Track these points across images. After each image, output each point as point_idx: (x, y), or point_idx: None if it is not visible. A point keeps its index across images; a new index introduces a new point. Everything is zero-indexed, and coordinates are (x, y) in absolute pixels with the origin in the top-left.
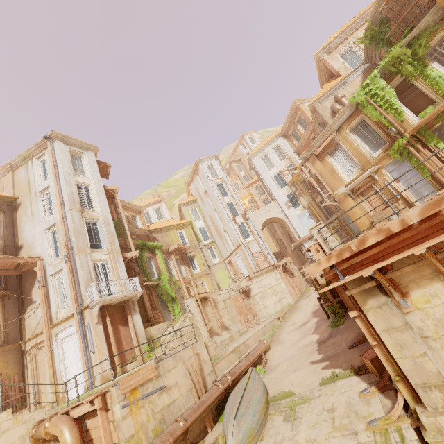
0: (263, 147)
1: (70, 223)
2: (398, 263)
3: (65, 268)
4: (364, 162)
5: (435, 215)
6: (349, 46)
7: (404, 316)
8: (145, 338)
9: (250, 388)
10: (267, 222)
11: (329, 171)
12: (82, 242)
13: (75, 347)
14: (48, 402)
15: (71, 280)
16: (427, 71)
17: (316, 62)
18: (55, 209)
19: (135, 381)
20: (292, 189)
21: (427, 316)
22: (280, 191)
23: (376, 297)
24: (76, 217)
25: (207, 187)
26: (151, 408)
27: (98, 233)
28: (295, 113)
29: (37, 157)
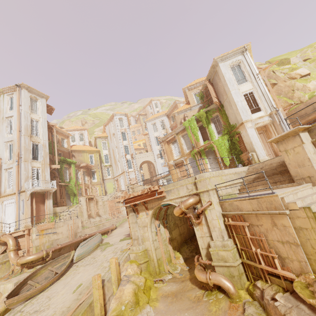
0: (154, 118)
1: (23, 143)
2: (139, 204)
3: (14, 167)
4: (182, 153)
5: (147, 193)
6: (199, 91)
7: (137, 219)
8: (52, 212)
9: (93, 239)
10: (145, 162)
11: (170, 151)
12: (28, 155)
13: (13, 210)
14: (1, 230)
15: (18, 175)
16: (209, 126)
17: (183, 92)
18: (14, 132)
19: (44, 227)
20: (163, 148)
21: (141, 220)
22: (156, 146)
23: (132, 212)
24: (27, 140)
25: (115, 132)
26: (48, 239)
27: (38, 151)
28: (175, 107)
29: (7, 94)
